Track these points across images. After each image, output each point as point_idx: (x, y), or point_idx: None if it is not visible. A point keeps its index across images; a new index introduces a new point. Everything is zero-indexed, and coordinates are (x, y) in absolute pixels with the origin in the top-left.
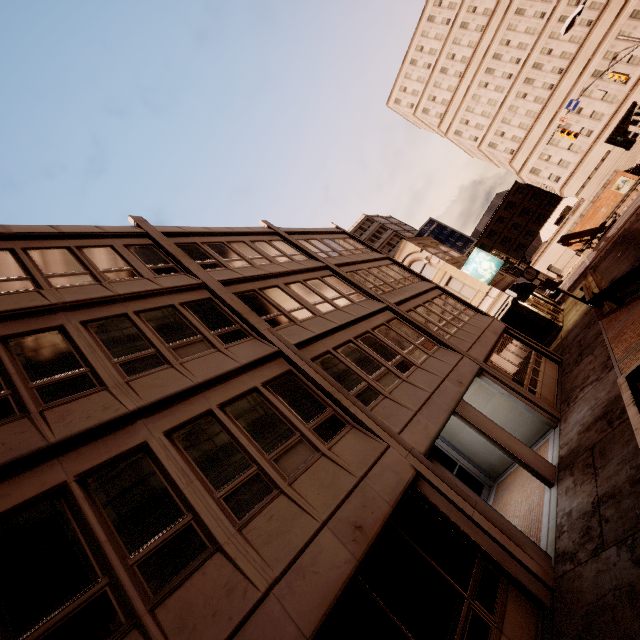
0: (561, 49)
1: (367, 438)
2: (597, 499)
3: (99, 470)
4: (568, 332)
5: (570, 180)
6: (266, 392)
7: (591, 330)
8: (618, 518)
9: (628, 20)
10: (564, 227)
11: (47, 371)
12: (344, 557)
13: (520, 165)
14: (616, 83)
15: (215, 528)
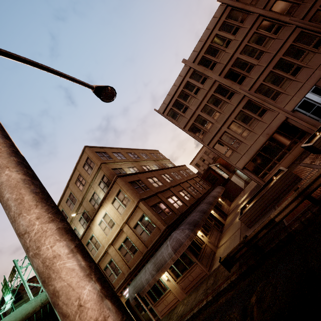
0: None
1: (272, 112)
2: None
3: (221, 137)
4: None
5: None
6: (243, 110)
7: None
8: None
9: None
10: None
11: (204, 124)
12: (264, 139)
13: None
14: None
15: (241, 140)
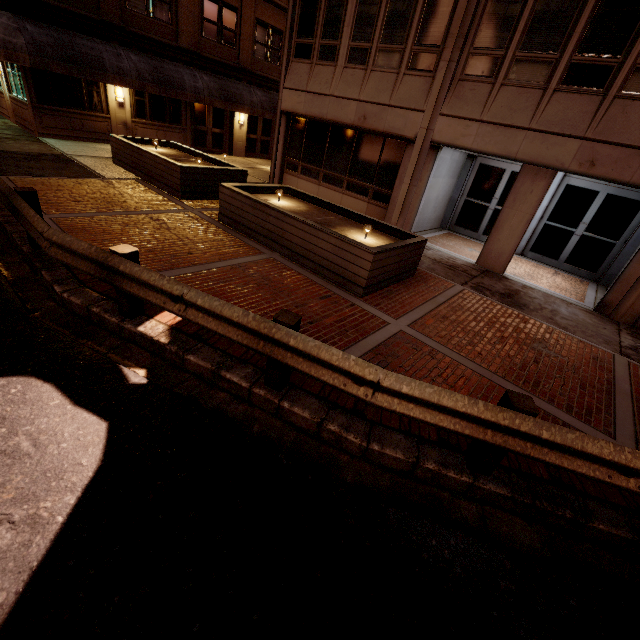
0: None
1: (425, 93)
2: None
3: None
4: None
5: None
6: None
7: None
8: None
9: None
10: None
11: None
12: (351, 118)
13: None
14: None
15: (340, 57)
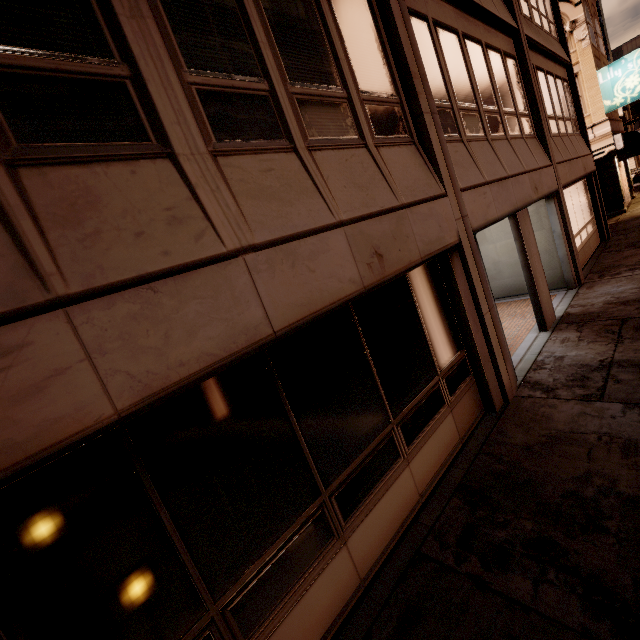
0: None
1: (426, 169)
2: (611, 361)
3: None
4: (632, 218)
5: None
6: None
7: None
8: (639, 385)
9: None
10: None
11: None
12: (350, 275)
13: None
14: None
15: (171, 123)
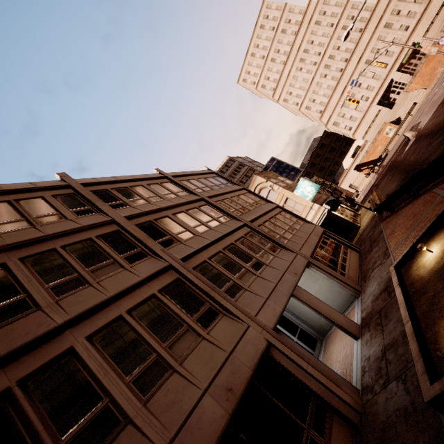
0: (345, 46)
1: (234, 322)
2: (384, 348)
3: (36, 374)
4: (363, 230)
5: (358, 129)
6: (161, 296)
7: (376, 229)
8: (396, 361)
9: (383, 28)
10: (357, 159)
11: None
12: (220, 413)
13: (326, 120)
14: (380, 67)
15: (126, 406)
